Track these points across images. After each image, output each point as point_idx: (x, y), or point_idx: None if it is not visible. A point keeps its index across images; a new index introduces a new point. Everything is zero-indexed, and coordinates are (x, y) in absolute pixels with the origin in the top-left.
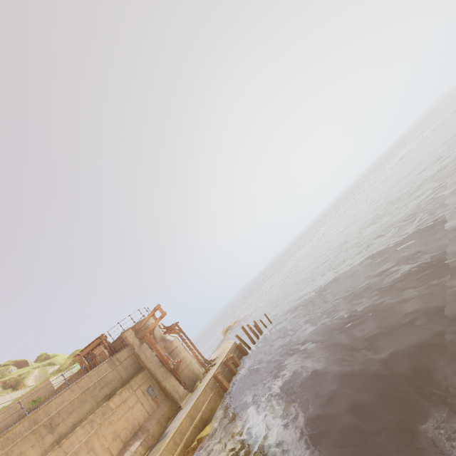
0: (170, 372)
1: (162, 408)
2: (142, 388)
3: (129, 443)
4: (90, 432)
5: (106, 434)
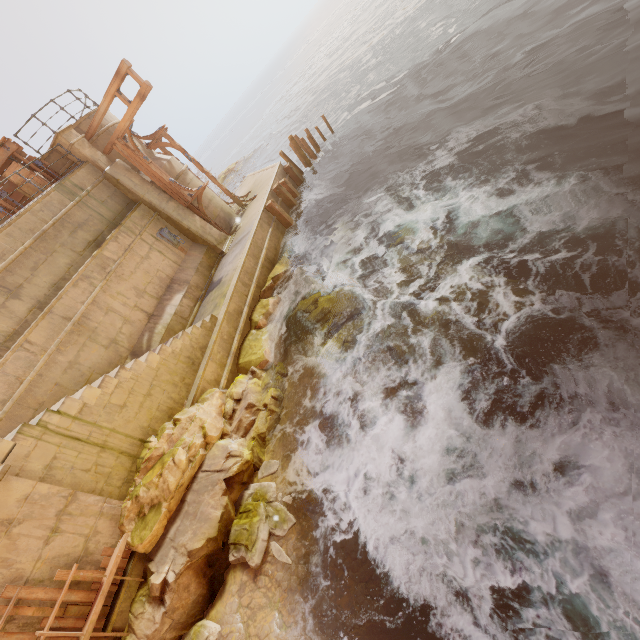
0: (187, 209)
1: (194, 256)
2: (151, 232)
3: (165, 298)
4: (94, 291)
5: (122, 291)
